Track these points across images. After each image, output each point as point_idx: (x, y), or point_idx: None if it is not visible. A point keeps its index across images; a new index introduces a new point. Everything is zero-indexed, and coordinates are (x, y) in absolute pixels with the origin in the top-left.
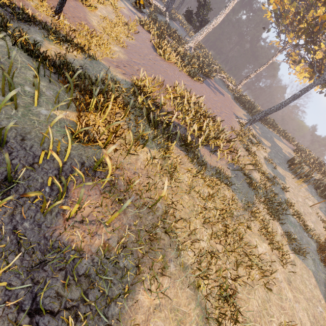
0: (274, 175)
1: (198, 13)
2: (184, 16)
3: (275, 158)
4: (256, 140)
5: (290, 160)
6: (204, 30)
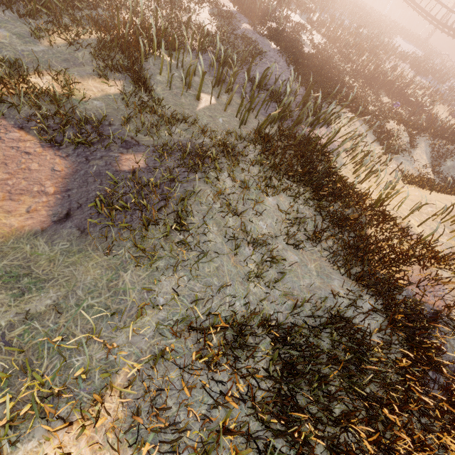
0: None
1: None
2: None
3: None
4: None
5: None
6: None
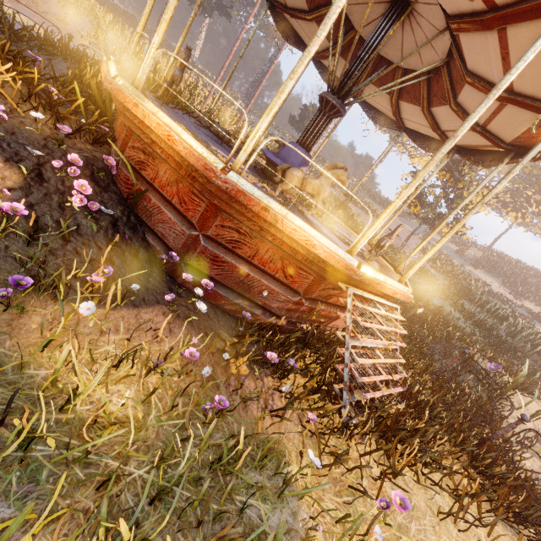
0: (478, 278)
1: (305, 118)
2: (292, 124)
3: (455, 258)
4: (440, 250)
5: (459, 253)
6: (322, 138)
